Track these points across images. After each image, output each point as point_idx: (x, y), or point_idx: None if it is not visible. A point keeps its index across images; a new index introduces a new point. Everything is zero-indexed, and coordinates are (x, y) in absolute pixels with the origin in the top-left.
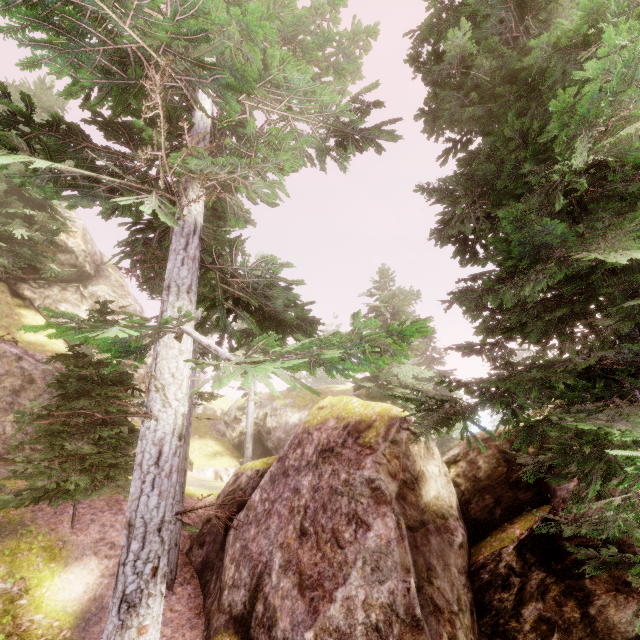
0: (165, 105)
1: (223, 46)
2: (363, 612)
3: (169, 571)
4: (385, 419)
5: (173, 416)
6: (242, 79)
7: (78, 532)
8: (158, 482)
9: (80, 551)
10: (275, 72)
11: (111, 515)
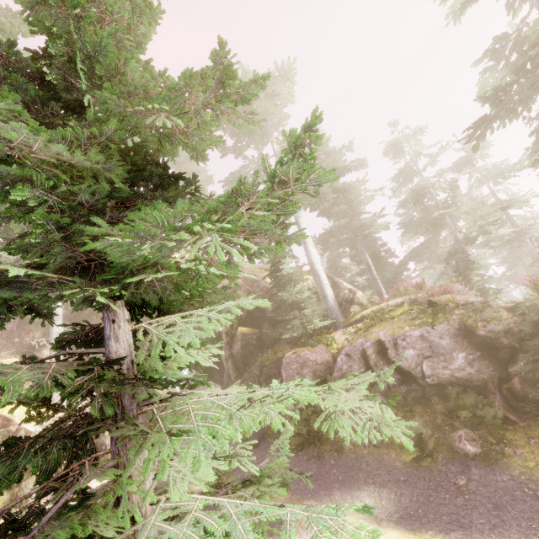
0: None
1: None
2: None
3: None
4: None
5: None
6: None
7: None
8: None
9: None
10: None
11: None
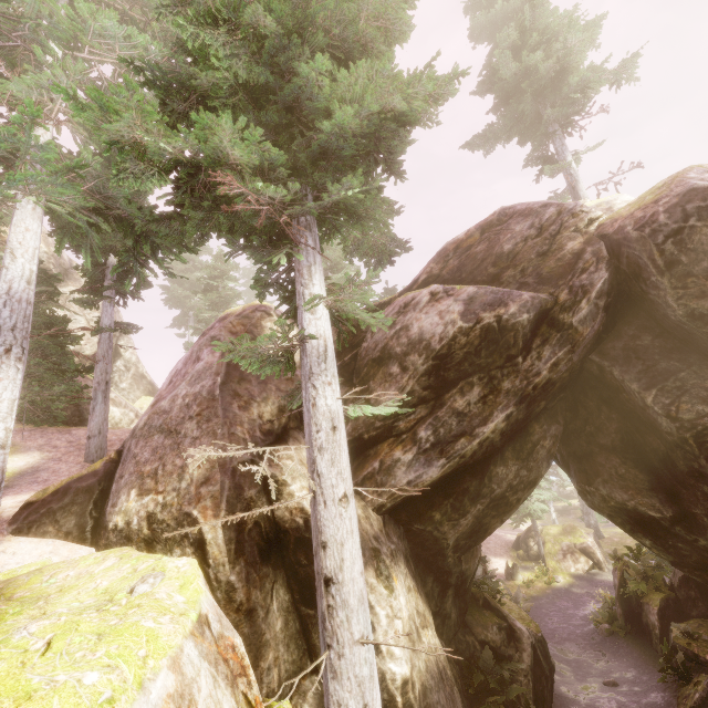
0: (8, 59)
1: (37, 5)
2: (182, 399)
3: (95, 452)
4: (246, 307)
5: (21, 267)
6: (64, 31)
7: (27, 441)
8: (9, 304)
9: (26, 449)
10: (92, 23)
11: (59, 435)
